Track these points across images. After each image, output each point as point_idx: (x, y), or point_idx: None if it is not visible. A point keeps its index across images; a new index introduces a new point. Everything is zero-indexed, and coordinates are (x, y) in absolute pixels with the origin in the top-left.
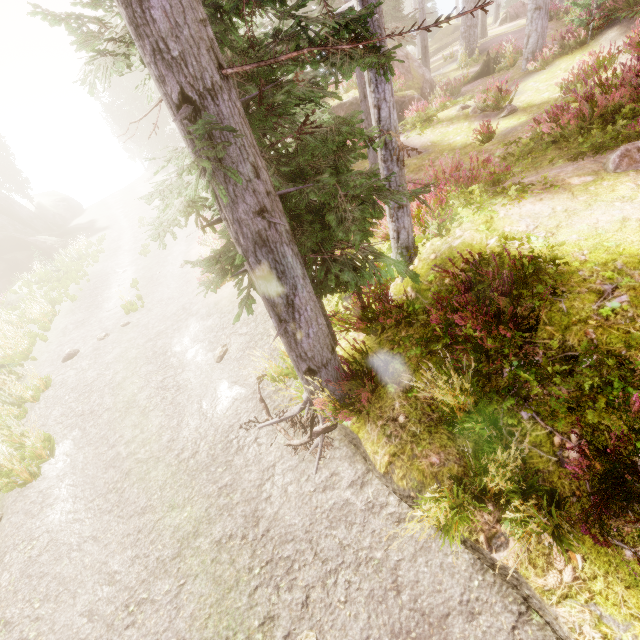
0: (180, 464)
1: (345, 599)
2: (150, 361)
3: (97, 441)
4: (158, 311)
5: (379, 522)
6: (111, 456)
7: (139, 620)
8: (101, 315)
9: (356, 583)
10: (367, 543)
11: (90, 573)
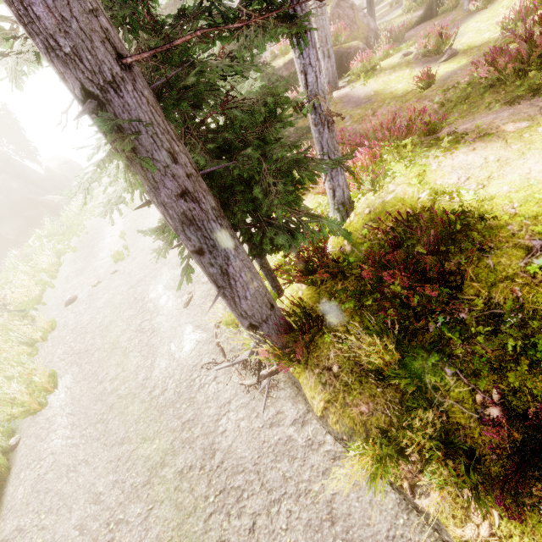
0: (152, 401)
1: (286, 527)
2: (131, 306)
3: (90, 376)
4: (140, 259)
5: (317, 458)
6: (100, 390)
7: (117, 537)
8: (96, 264)
9: (296, 512)
10: (306, 476)
11: (82, 492)
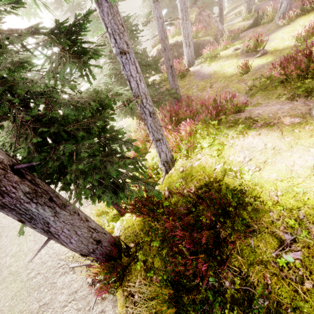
0: (27, 282)
1: None
2: None
3: (3, 247)
4: None
5: None
6: (3, 262)
7: None
8: None
9: None
10: None
11: None
